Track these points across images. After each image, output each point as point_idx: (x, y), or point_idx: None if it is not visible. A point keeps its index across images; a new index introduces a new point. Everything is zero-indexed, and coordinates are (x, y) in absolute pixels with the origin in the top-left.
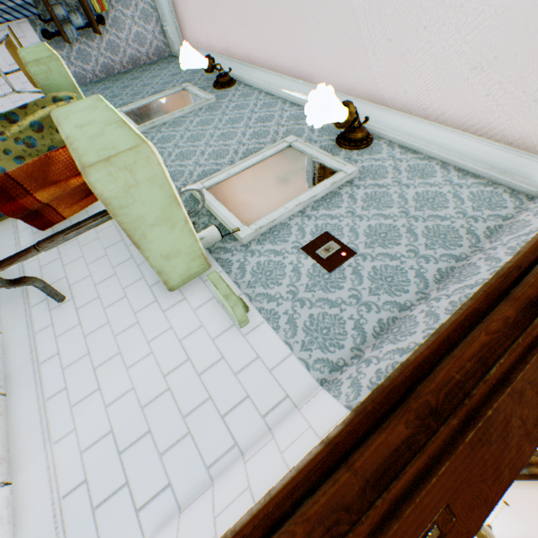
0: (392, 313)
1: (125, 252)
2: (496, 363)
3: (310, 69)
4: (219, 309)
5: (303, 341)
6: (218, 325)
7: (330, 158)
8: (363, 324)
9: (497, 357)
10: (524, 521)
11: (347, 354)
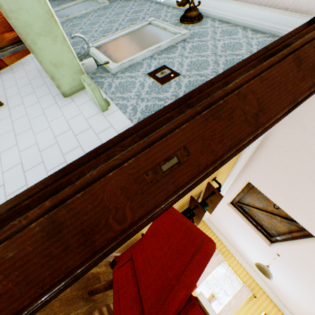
0: None
1: (42, 81)
2: (233, 82)
3: None
4: (93, 105)
5: (140, 118)
6: (90, 113)
7: (174, 28)
8: None
9: (234, 79)
10: (287, 264)
11: None
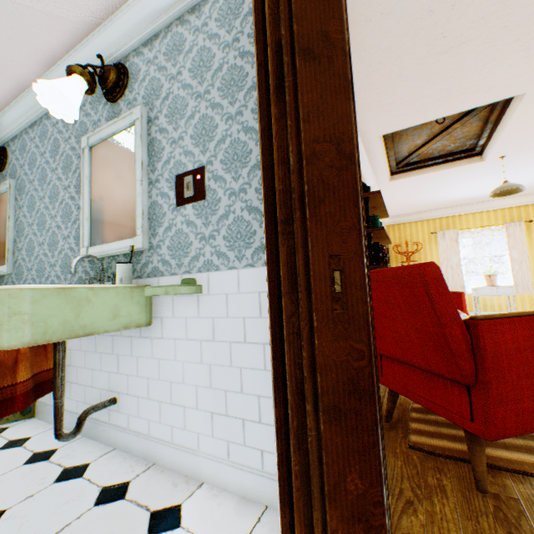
0: (258, 176)
1: (107, 339)
2: (290, 154)
3: (22, 69)
4: (183, 299)
5: (236, 256)
6: (192, 308)
7: (119, 121)
8: (252, 205)
9: (287, 150)
10: (522, 153)
11: (261, 232)
